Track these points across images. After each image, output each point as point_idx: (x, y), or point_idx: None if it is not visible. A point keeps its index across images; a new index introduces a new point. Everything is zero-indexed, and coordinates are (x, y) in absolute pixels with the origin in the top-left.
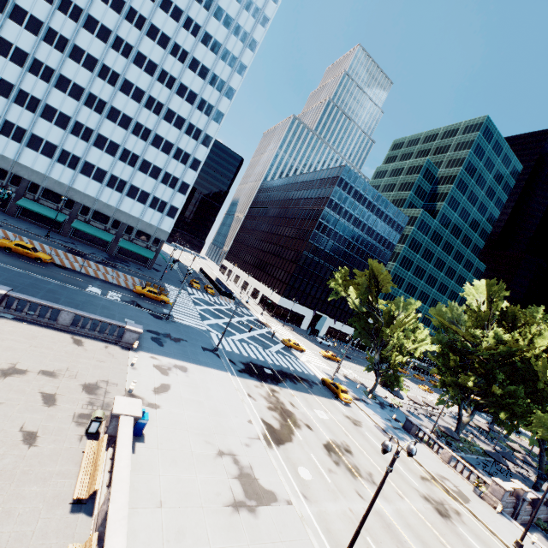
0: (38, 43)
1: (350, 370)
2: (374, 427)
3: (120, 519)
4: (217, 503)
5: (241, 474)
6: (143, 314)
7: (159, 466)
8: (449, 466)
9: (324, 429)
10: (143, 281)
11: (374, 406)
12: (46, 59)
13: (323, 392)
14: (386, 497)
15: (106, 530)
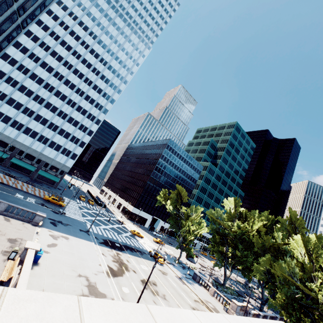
0: (13, 70)
1: (170, 249)
2: (175, 276)
3: (23, 283)
4: (73, 294)
5: (89, 285)
6: (47, 210)
7: (45, 276)
8: (214, 297)
9: (143, 273)
10: (50, 193)
11: (178, 267)
12: (16, 77)
13: (148, 258)
14: (170, 305)
15: (17, 286)
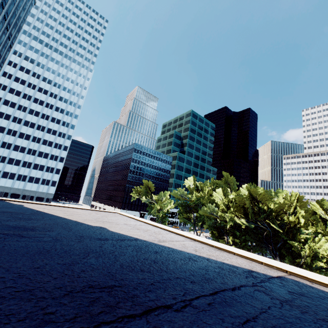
0: None
1: None
2: None
3: None
4: None
5: None
6: None
7: None
8: None
9: None
10: None
11: None
12: None
13: None
14: None
15: None
